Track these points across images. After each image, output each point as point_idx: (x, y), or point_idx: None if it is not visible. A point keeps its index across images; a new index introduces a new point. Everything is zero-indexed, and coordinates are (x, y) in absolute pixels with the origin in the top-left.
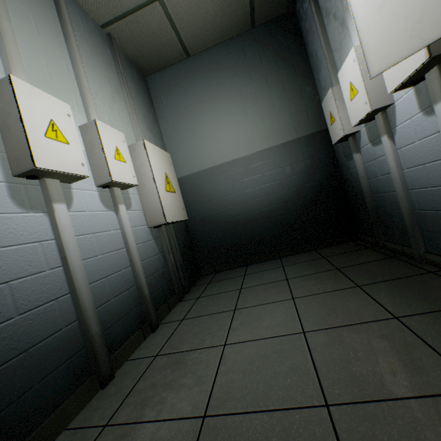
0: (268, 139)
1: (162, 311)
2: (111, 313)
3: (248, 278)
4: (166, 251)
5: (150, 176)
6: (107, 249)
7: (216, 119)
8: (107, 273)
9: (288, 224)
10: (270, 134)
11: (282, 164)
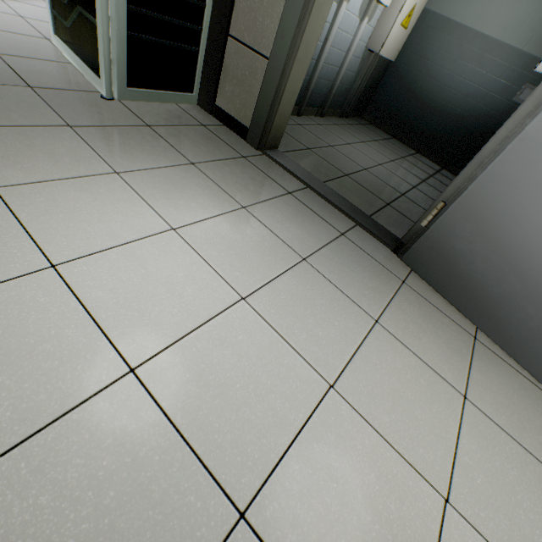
0: (530, 39)
1: (329, 112)
2: (317, 87)
3: (385, 142)
4: (360, 75)
5: (401, 3)
6: (339, 47)
7: None
8: (330, 63)
9: (450, 134)
10: (539, 35)
11: (508, 78)
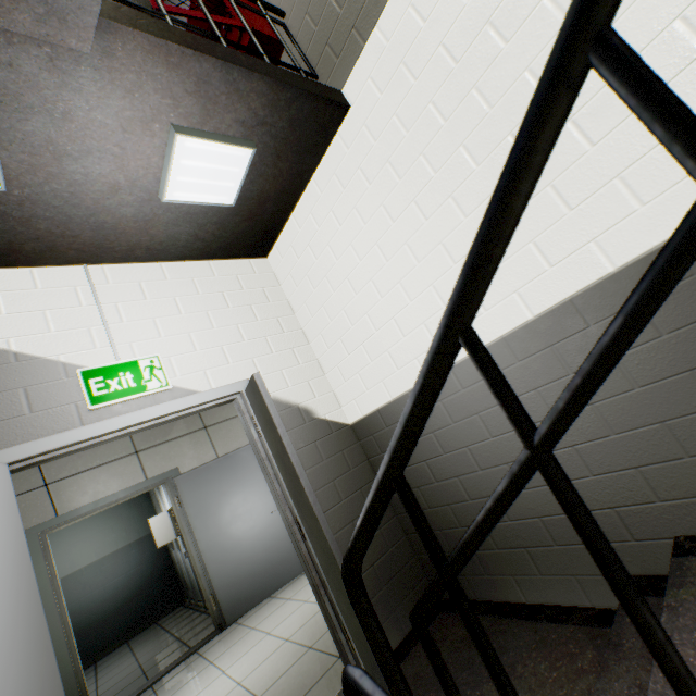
0: (118, 542)
1: None
2: None
3: (101, 666)
4: None
5: None
6: None
7: (71, 534)
8: None
9: (134, 607)
10: (119, 538)
11: (129, 559)
